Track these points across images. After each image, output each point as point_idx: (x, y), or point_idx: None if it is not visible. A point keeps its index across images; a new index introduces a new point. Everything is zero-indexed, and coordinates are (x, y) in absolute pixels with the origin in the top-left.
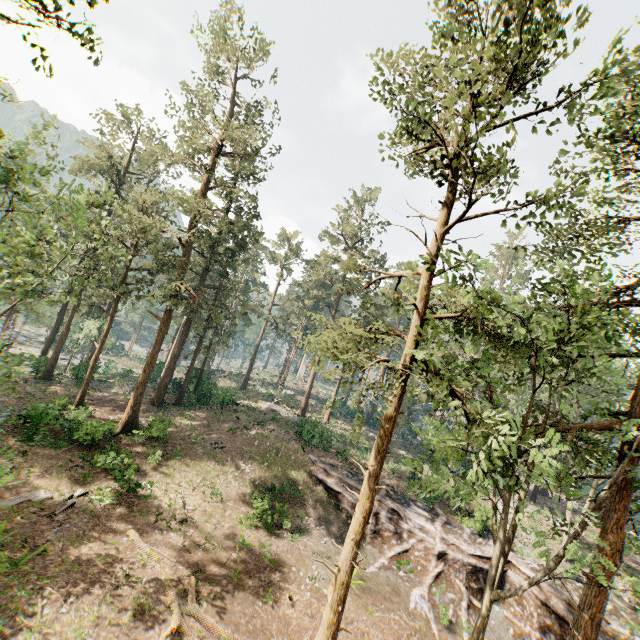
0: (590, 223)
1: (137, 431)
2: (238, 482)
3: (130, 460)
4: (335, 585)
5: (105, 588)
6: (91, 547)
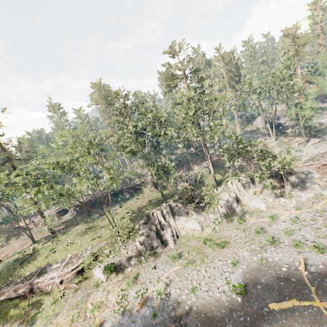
0: None
1: None
2: None
3: None
4: None
5: None
6: None
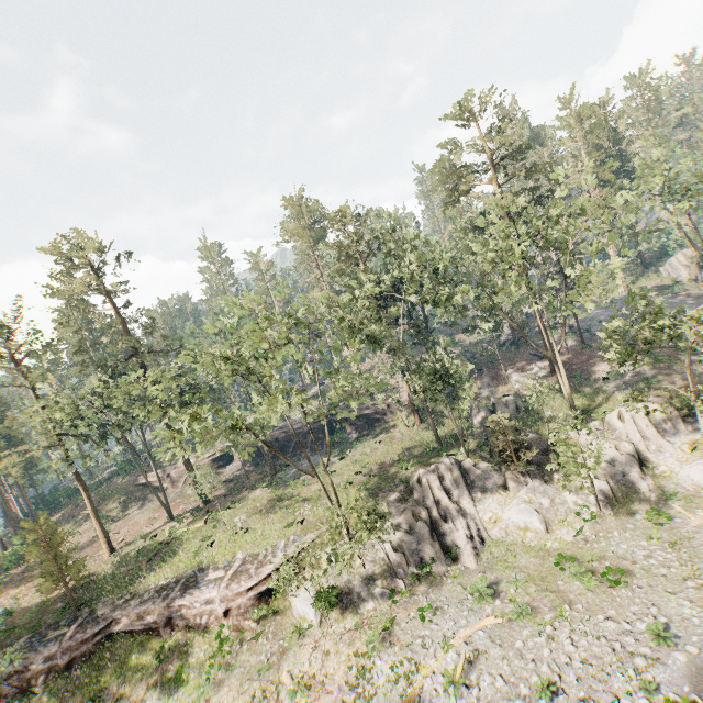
0: (111, 324)
1: (9, 551)
2: (90, 522)
3: (7, 558)
4: (91, 514)
5: (22, 588)
6: (10, 589)
